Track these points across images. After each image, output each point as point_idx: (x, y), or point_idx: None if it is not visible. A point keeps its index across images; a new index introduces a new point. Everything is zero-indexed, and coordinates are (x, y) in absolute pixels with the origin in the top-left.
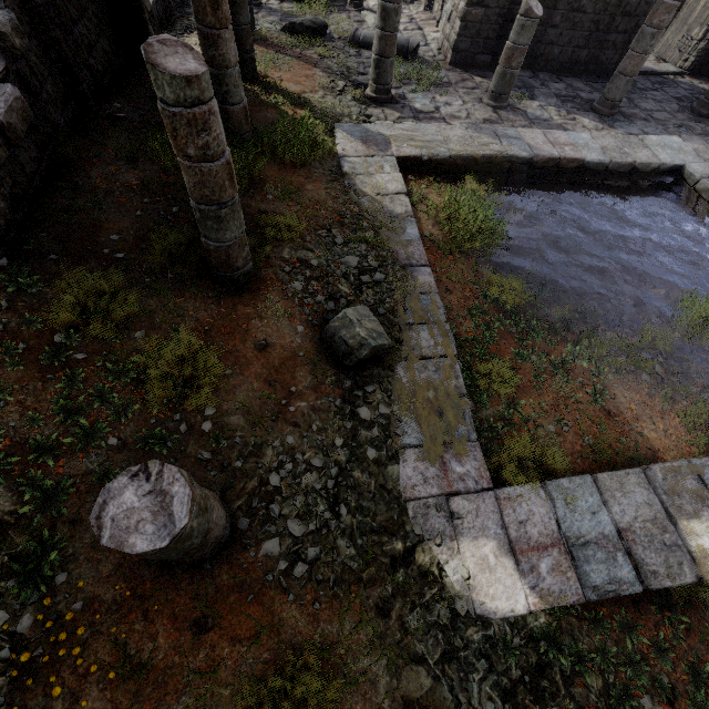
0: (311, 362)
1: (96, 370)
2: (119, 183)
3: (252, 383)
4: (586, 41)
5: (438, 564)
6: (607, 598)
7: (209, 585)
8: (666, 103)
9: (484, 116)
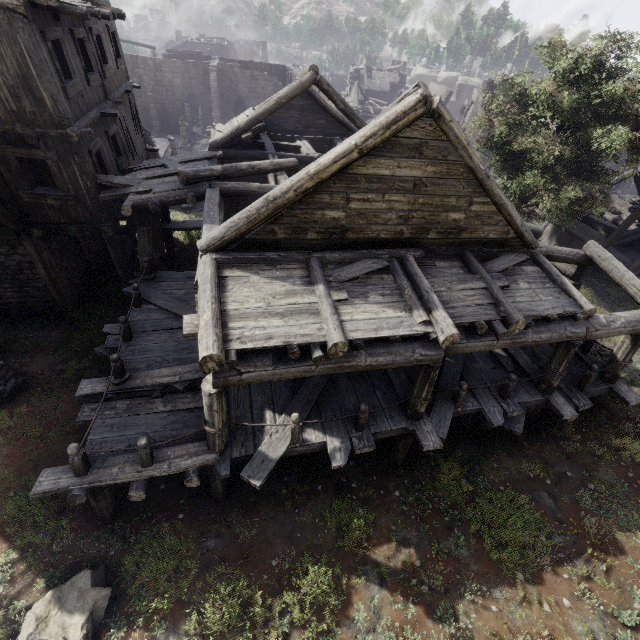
0: None
1: None
2: None
3: None
4: (164, 123)
5: None
6: None
7: None
8: None
9: None
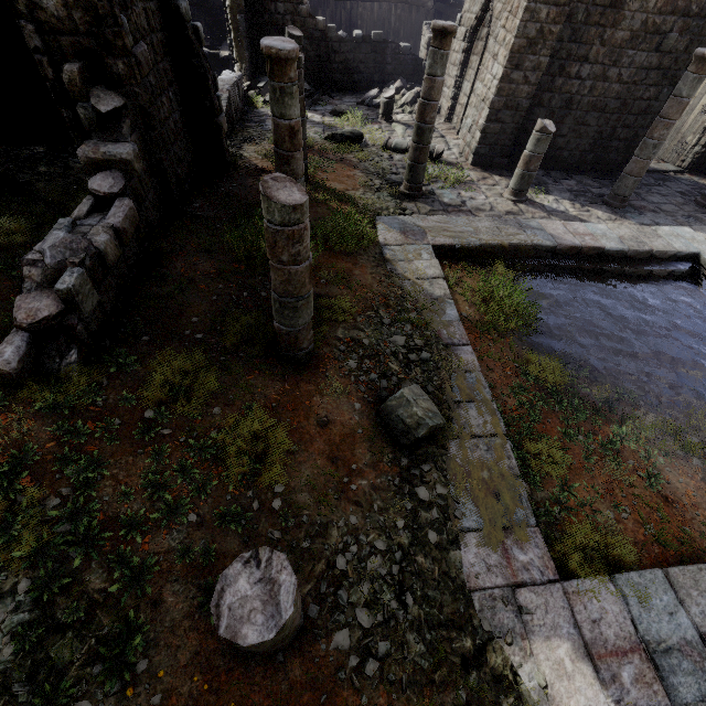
0: (369, 439)
1: (179, 445)
2: (199, 272)
3: (315, 460)
4: (591, 147)
5: (511, 667)
6: None
7: (283, 681)
8: (671, 197)
9: (506, 209)
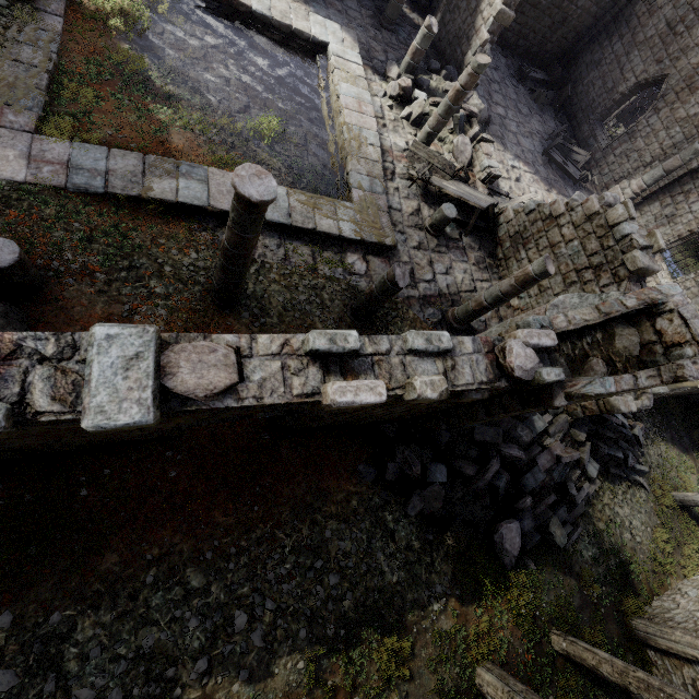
0: None
1: None
2: None
3: None
4: None
5: None
6: (86, 195)
7: None
8: (366, 8)
9: None
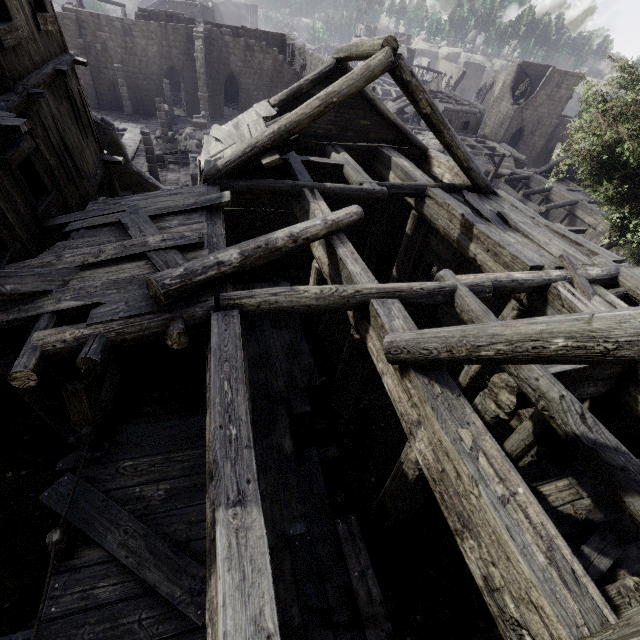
0: None
1: None
2: None
3: None
4: (137, 103)
5: None
6: None
7: None
8: None
9: None
